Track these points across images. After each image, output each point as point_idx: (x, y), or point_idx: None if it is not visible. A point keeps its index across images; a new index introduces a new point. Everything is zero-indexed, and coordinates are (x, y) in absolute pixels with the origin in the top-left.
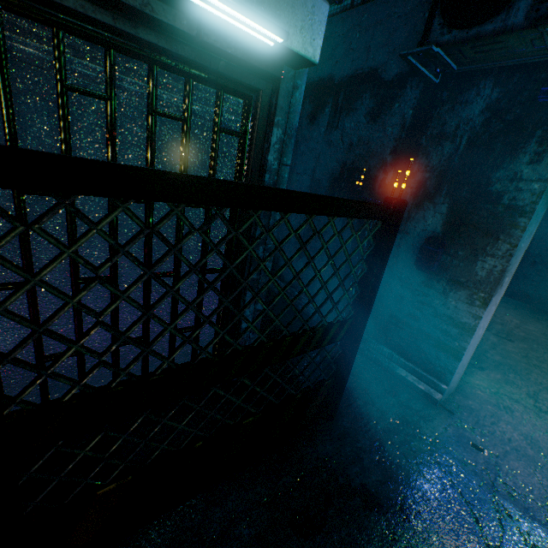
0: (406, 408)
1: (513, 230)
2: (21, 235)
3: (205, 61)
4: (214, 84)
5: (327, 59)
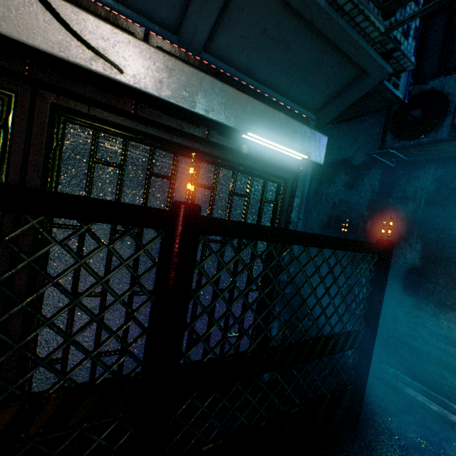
0: (423, 427)
1: None
2: None
3: (260, 167)
4: (263, 177)
5: None
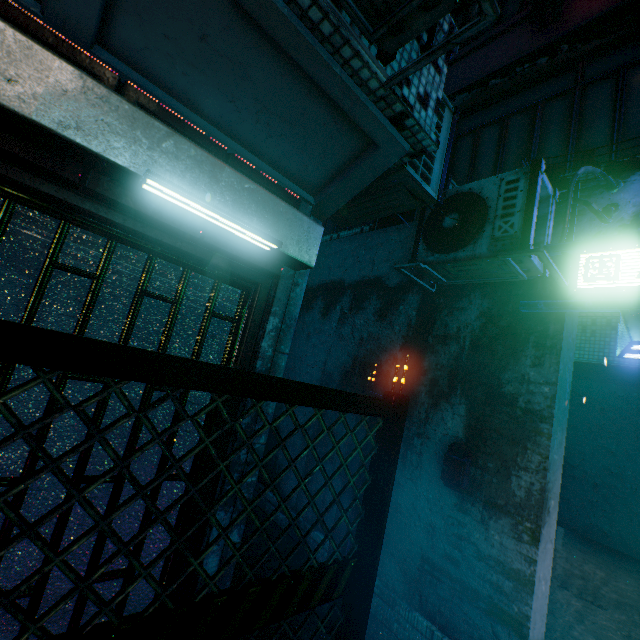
0: None
1: (538, 438)
2: None
3: (207, 256)
4: (213, 275)
5: (338, 267)
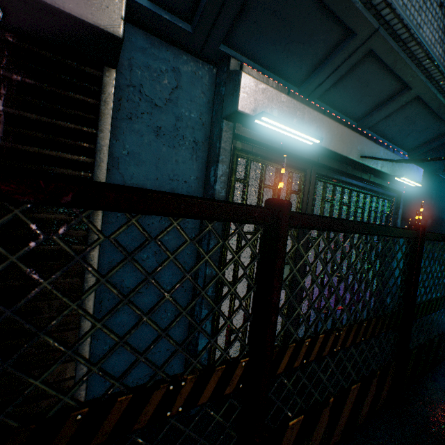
0: None
1: None
2: (342, 255)
3: (384, 191)
4: (383, 197)
5: None
